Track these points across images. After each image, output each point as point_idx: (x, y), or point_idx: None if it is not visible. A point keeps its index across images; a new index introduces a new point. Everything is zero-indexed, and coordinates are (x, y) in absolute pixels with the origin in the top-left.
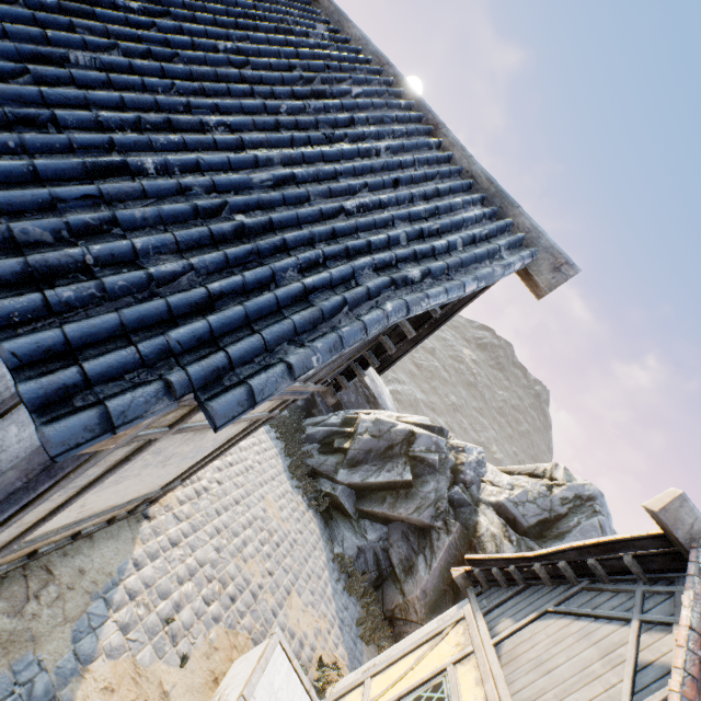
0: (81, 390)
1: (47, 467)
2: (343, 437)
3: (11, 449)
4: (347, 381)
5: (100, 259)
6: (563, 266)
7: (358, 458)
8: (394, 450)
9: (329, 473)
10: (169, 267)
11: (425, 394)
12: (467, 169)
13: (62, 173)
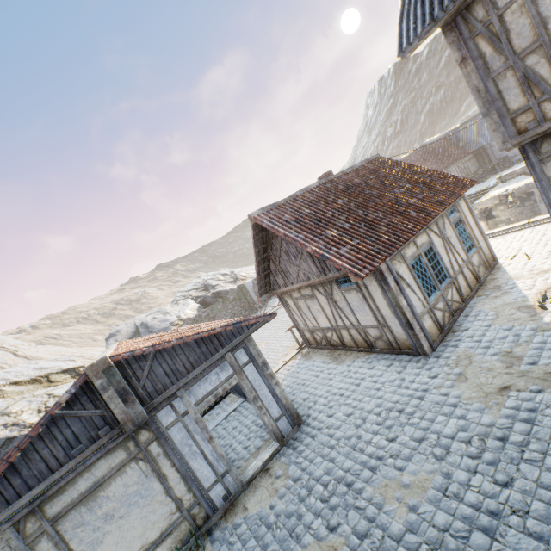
0: None
1: None
2: None
3: None
4: None
5: None
6: None
7: None
8: None
9: None
10: None
11: None
12: None
13: None
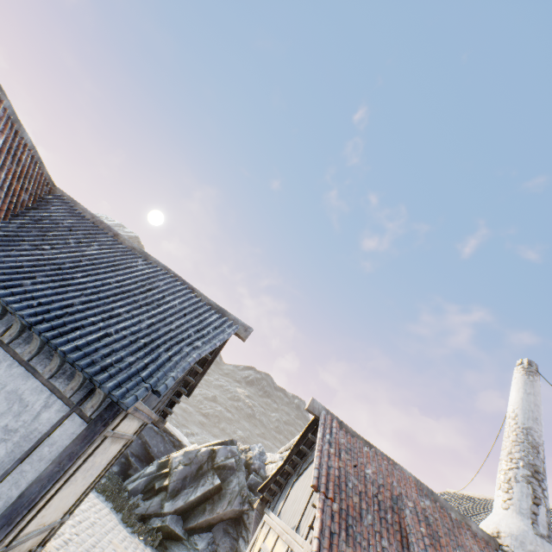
0: (127, 393)
1: (70, 456)
2: (162, 478)
3: (46, 458)
4: (171, 409)
5: (115, 361)
6: (248, 329)
7: (178, 487)
8: (204, 468)
9: (157, 511)
10: (133, 359)
11: (217, 437)
12: (208, 302)
13: (94, 341)
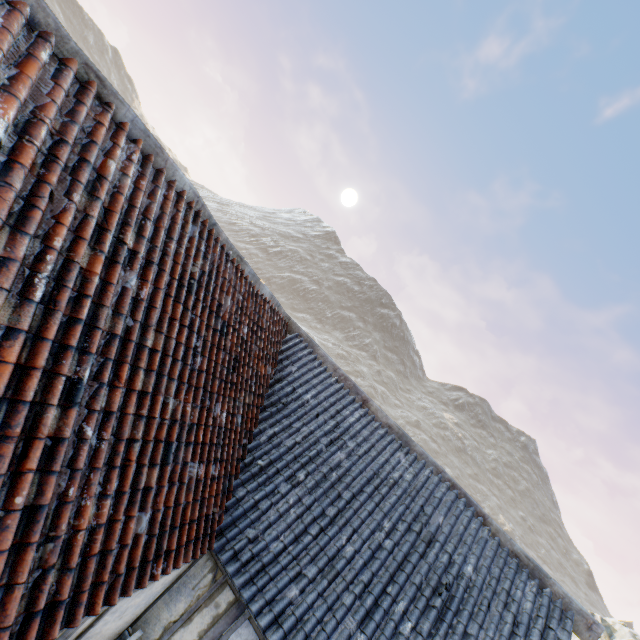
0: None
1: None
2: None
3: None
4: None
5: None
6: (592, 625)
7: None
8: None
9: None
10: None
11: None
12: (511, 549)
13: None
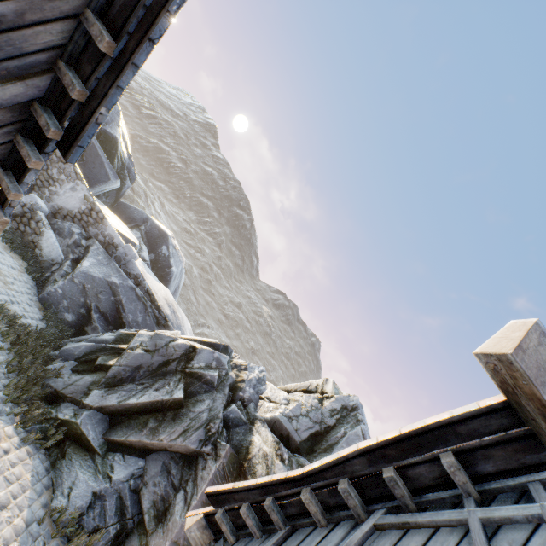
0: None
1: None
2: (112, 354)
3: None
4: (17, 182)
5: None
6: None
7: (122, 376)
8: (170, 367)
9: (76, 395)
10: None
11: (230, 339)
12: None
13: None
